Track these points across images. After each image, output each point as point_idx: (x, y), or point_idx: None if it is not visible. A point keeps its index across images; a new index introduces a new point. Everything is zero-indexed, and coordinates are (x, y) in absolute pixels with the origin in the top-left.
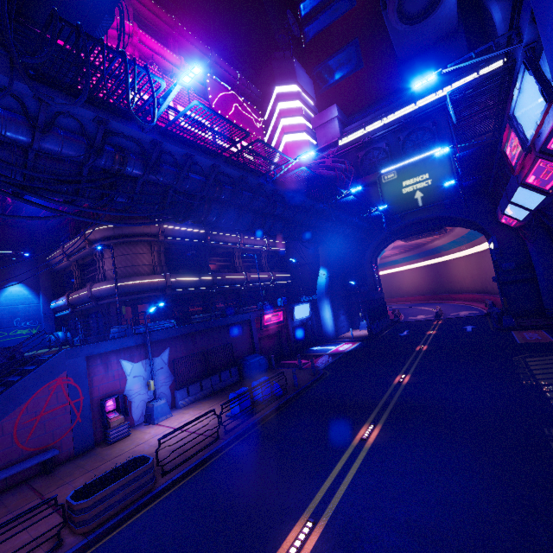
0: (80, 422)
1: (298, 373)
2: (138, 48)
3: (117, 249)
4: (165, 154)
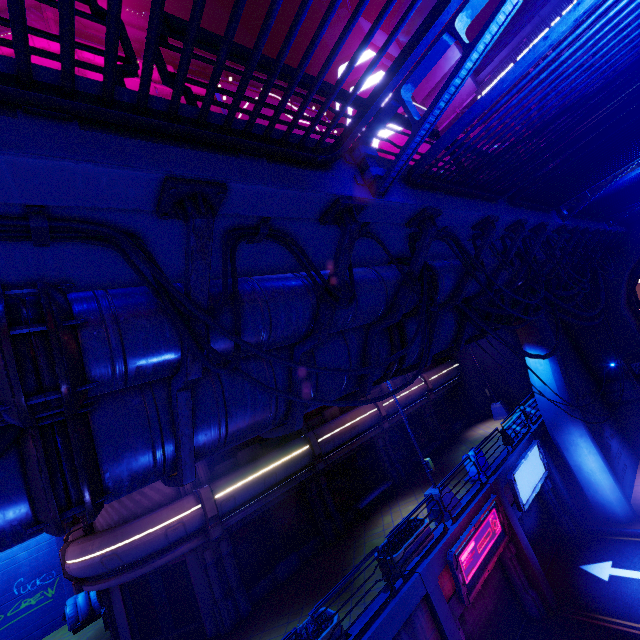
0: None
1: None
2: (86, 74)
3: None
4: None
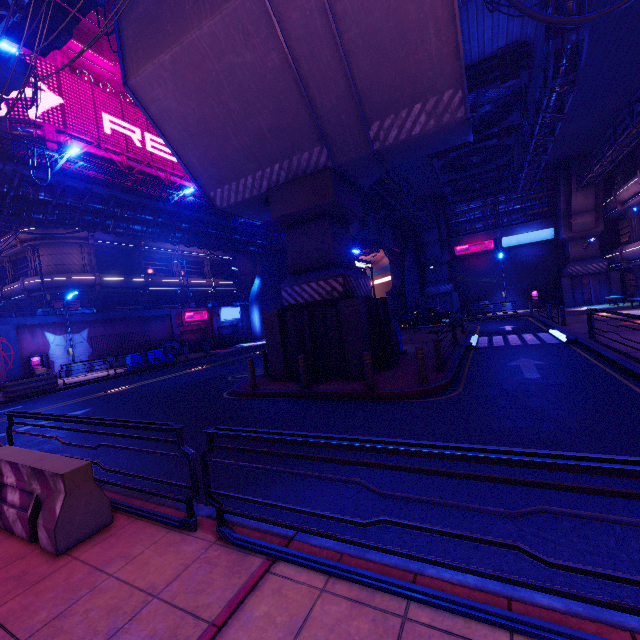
0: (12, 368)
1: (200, 354)
2: (68, 55)
3: (48, 248)
4: (70, 187)
